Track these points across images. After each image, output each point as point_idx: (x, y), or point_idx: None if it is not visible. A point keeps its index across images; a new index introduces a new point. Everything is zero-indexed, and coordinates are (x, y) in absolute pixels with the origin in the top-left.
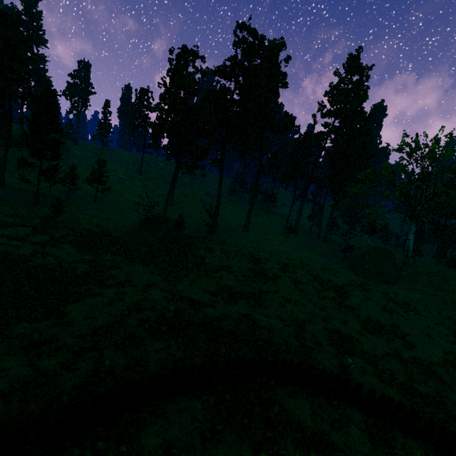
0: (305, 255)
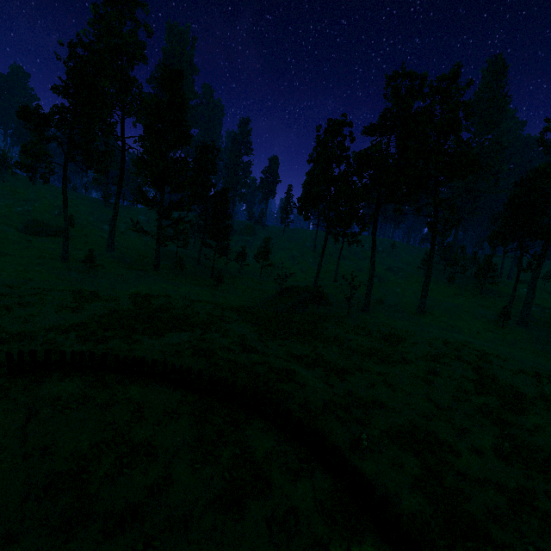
0: (505, 352)
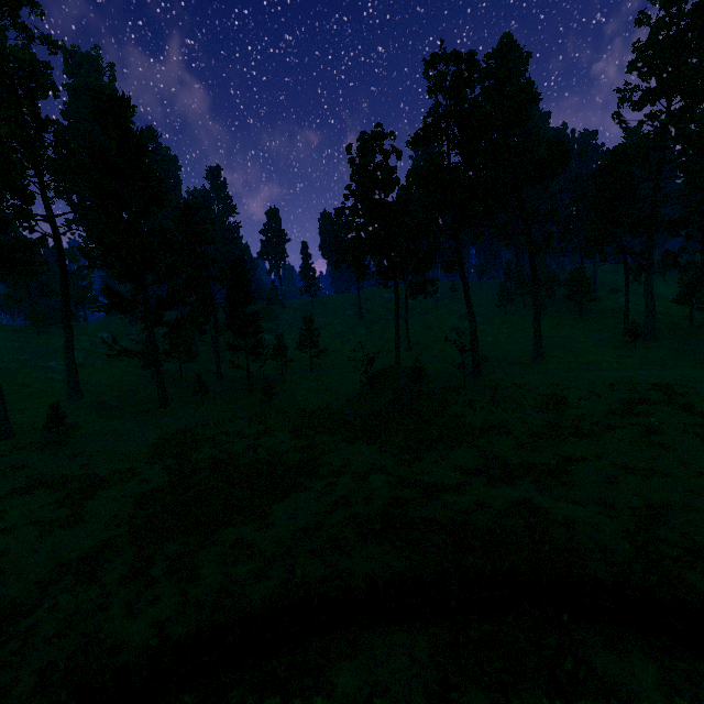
0: (677, 375)
